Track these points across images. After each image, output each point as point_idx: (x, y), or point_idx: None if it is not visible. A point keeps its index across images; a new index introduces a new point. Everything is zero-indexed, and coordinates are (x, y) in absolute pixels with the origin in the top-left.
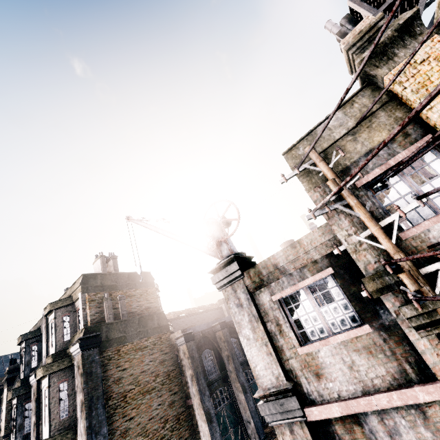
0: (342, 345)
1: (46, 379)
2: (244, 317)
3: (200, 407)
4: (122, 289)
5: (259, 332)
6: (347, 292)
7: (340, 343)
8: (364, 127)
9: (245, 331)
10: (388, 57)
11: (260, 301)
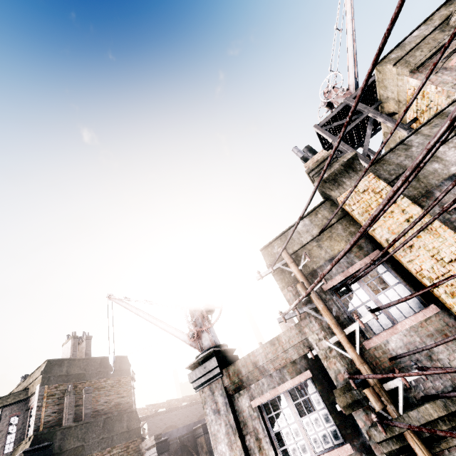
0: None
1: None
2: (221, 428)
3: None
4: (90, 378)
5: (236, 449)
6: (326, 401)
7: None
8: (326, 236)
9: (221, 447)
10: (339, 183)
11: (239, 406)
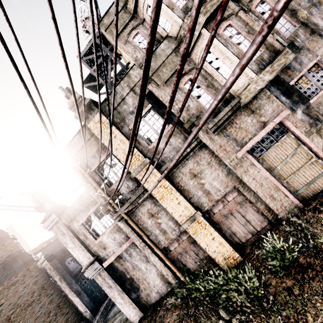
0: (110, 232)
1: None
2: (67, 239)
3: (70, 291)
4: None
5: (76, 242)
6: None
7: (109, 232)
8: (88, 145)
9: (69, 245)
10: (86, 117)
11: (74, 227)
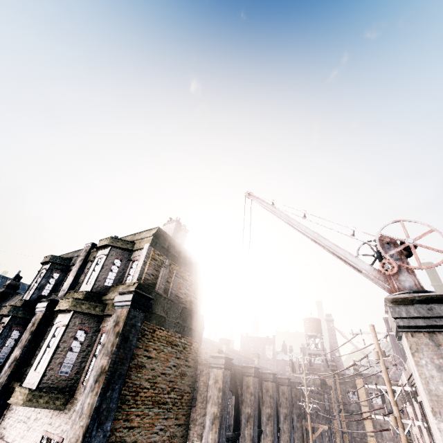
0: None
1: (66, 314)
2: None
3: None
4: (180, 265)
5: None
6: None
7: None
8: None
9: None
10: None
11: None
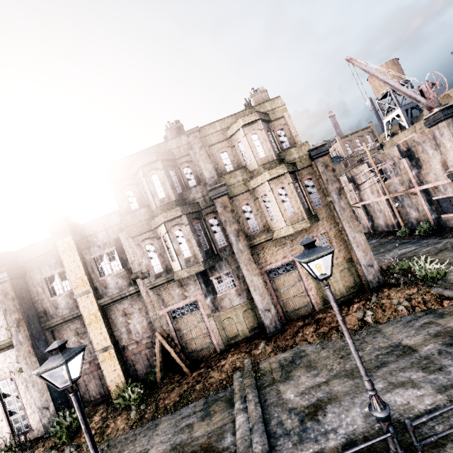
0: None
1: (280, 178)
2: None
3: None
4: None
5: None
6: None
7: None
8: None
9: None
10: None
11: None
